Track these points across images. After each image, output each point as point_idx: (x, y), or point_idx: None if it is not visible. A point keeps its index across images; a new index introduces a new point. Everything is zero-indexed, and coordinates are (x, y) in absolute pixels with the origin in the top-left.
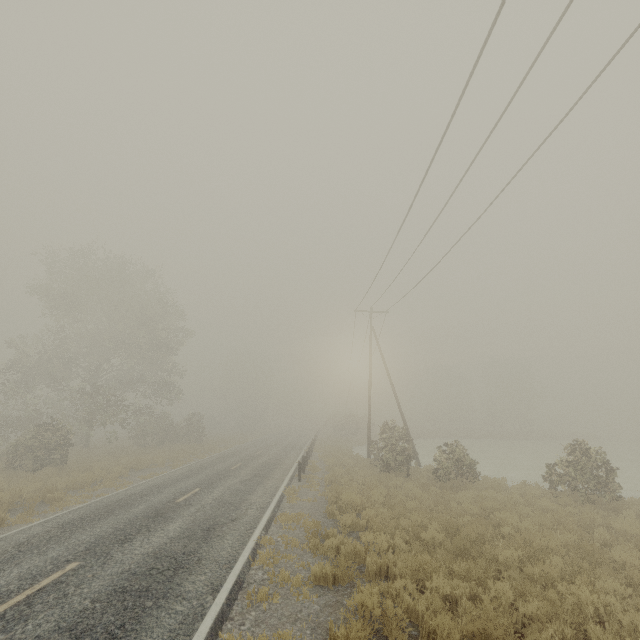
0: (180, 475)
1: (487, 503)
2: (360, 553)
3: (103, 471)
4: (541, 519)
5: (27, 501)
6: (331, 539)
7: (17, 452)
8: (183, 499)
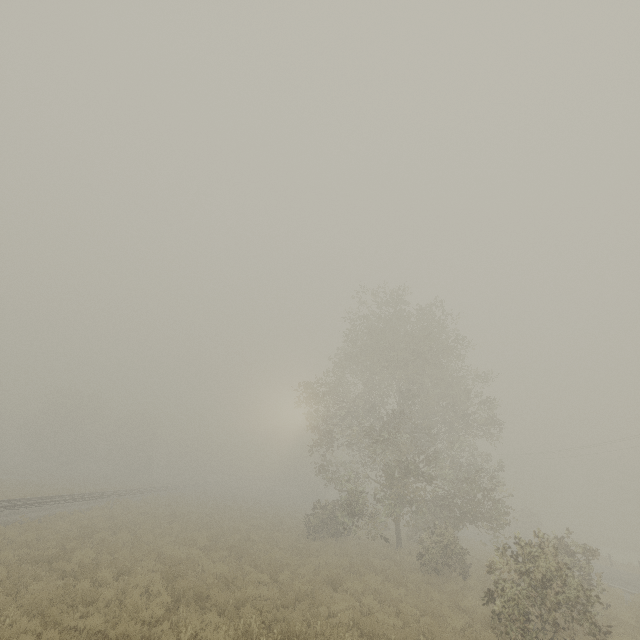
0: None
1: None
2: None
3: None
4: None
5: None
6: None
7: None
8: None
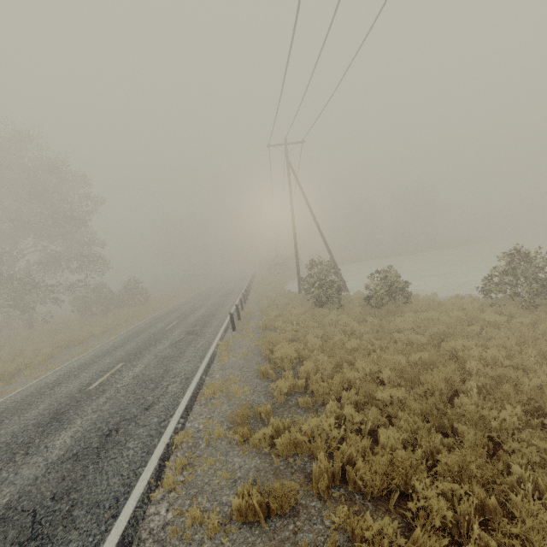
0: (111, 347)
1: (434, 329)
2: (302, 444)
3: (32, 356)
4: (505, 342)
5: None
6: (262, 430)
7: None
8: (97, 384)
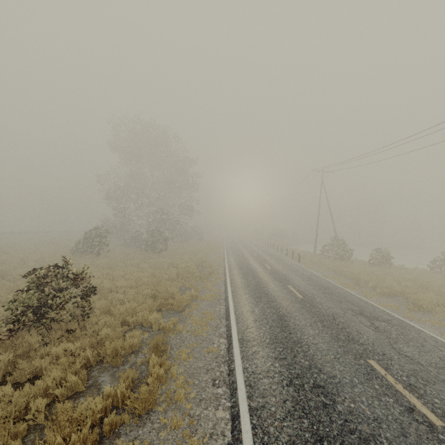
0: (238, 258)
1: (412, 274)
2: (385, 287)
3: (193, 254)
4: (443, 280)
5: (206, 266)
6: (371, 283)
7: (148, 243)
8: (270, 268)
